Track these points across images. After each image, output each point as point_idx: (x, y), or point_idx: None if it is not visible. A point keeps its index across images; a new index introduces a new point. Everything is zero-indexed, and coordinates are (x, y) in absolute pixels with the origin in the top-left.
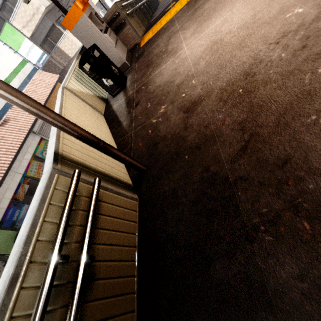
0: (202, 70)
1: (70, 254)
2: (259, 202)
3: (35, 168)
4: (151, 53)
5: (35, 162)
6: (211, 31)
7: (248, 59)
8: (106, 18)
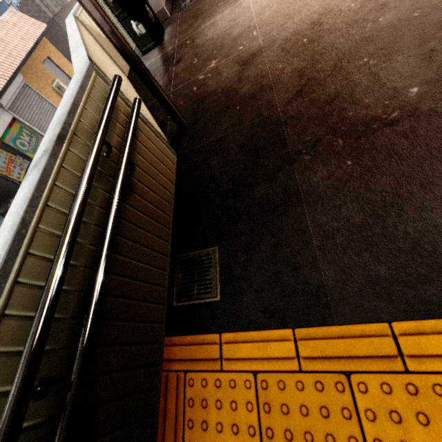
0: (266, 20)
1: (110, 155)
2: (305, 133)
3: (3, 162)
4: (202, 1)
5: (4, 153)
6: None
7: (318, 9)
8: None
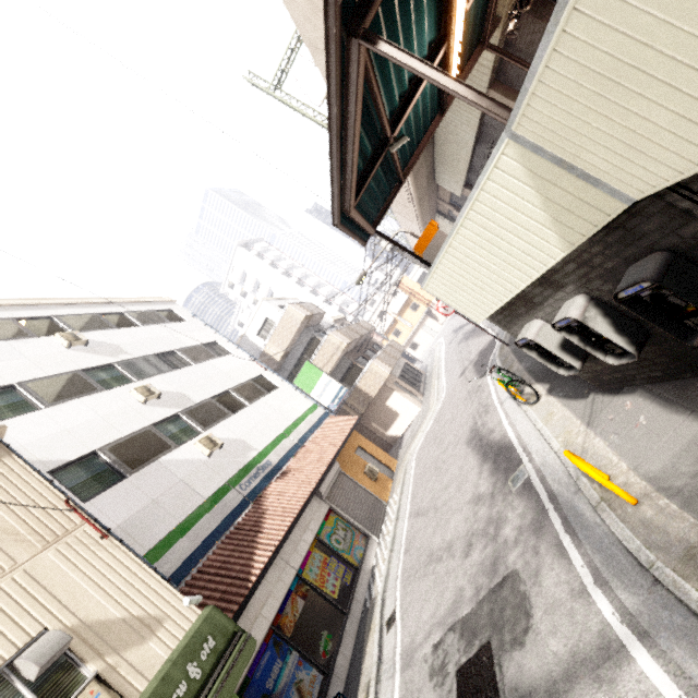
0: None
1: None
2: None
3: (317, 566)
4: None
5: (318, 553)
6: None
7: None
8: None
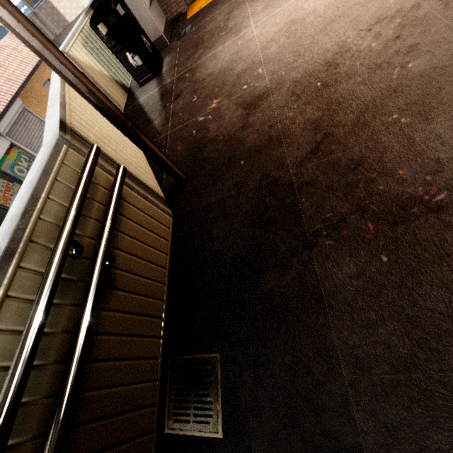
0: (273, 56)
1: (83, 249)
2: (324, 207)
3: None
4: (202, 29)
5: (0, 181)
6: (291, 7)
7: (332, 47)
8: None
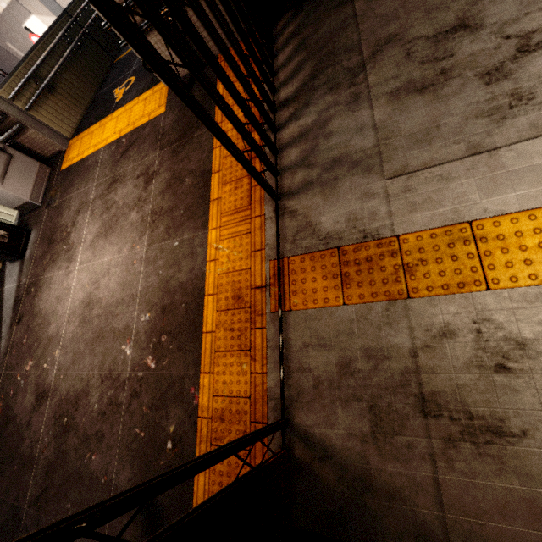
0: (67, 342)
1: None
2: None
3: None
4: (60, 214)
5: None
6: (98, 271)
7: (86, 377)
8: None
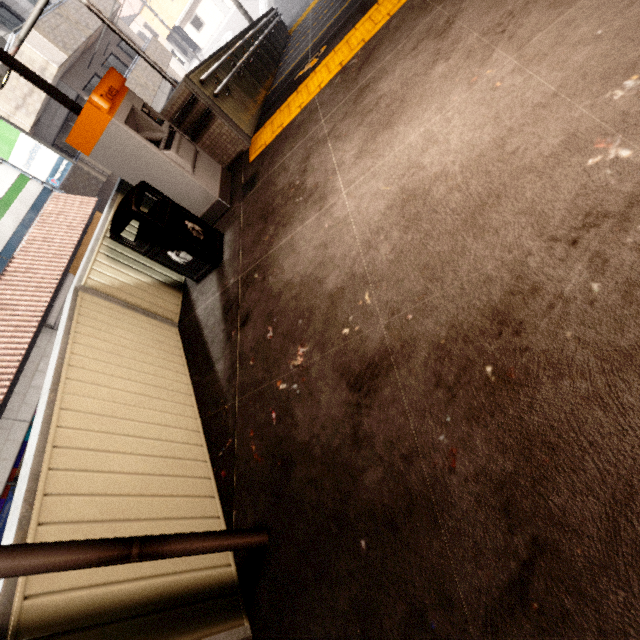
0: (385, 269)
1: None
2: None
3: None
4: (271, 186)
5: None
6: (400, 159)
7: (498, 271)
8: (169, 109)
